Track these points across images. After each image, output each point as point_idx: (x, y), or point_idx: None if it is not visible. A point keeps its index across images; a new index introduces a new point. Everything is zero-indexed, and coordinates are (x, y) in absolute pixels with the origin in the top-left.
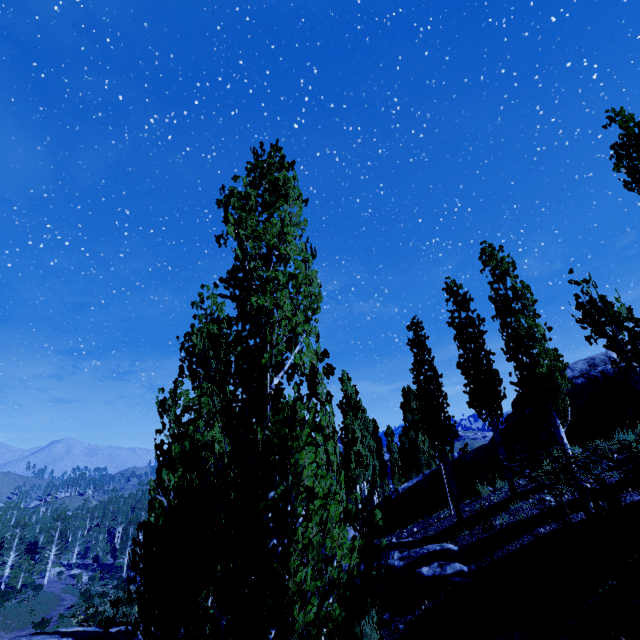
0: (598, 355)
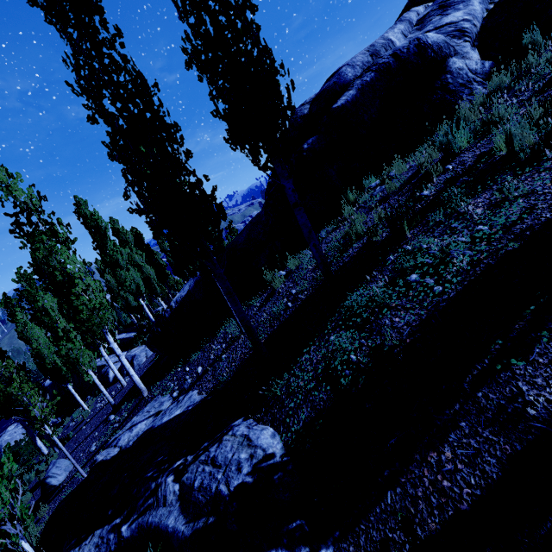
0: (376, 40)
